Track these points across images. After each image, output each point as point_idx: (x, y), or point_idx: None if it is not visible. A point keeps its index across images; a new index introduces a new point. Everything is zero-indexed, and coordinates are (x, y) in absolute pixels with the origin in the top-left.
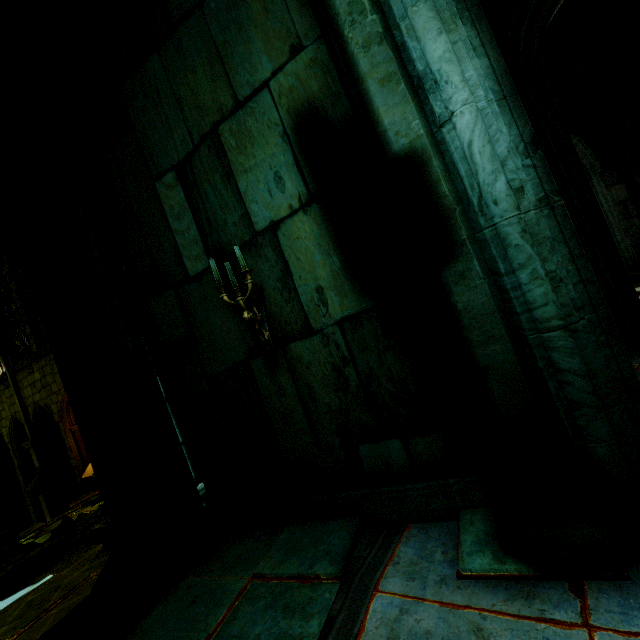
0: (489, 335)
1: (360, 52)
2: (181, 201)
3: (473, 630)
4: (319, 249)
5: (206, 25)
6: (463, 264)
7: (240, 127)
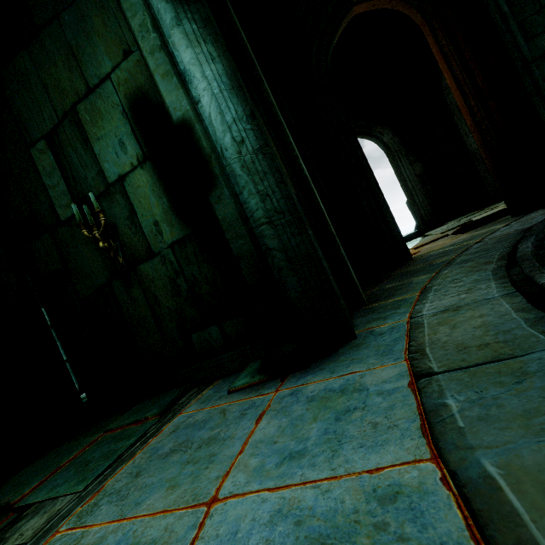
0: (237, 234)
1: (149, 56)
2: (51, 162)
3: (221, 411)
4: (153, 194)
5: (62, 32)
6: (219, 190)
7: (92, 107)
